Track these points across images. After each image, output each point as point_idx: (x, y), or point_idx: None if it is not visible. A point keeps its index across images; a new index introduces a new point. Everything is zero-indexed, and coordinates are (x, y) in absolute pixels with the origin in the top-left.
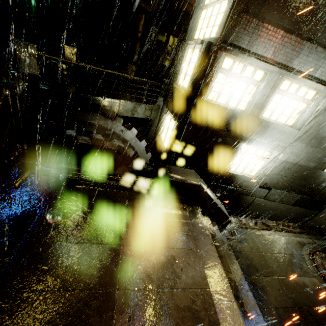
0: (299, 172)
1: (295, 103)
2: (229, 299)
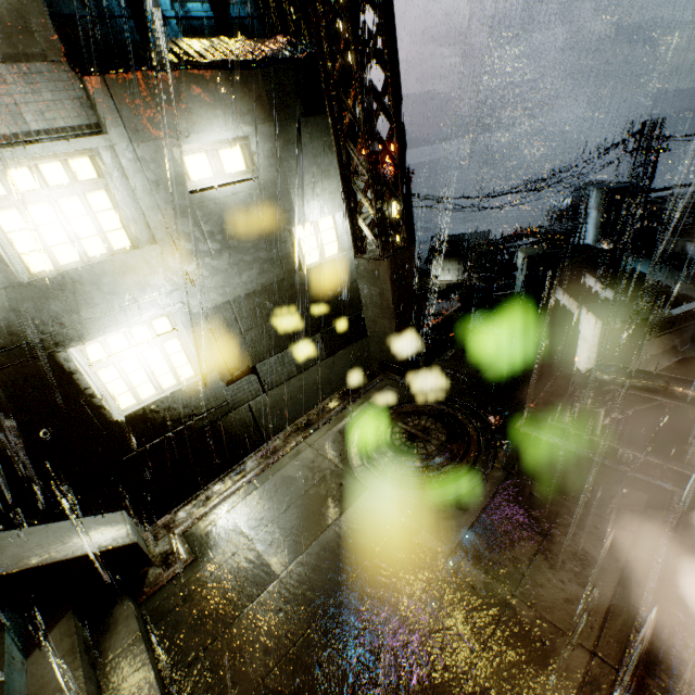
0: (264, 304)
1: (73, 203)
2: None
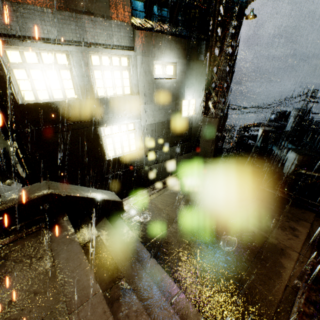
0: (166, 128)
1: (117, 73)
2: (93, 293)
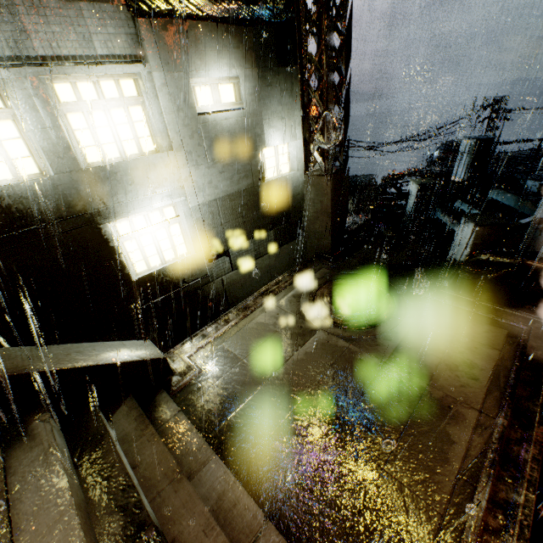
0: (238, 204)
1: (119, 113)
2: None
